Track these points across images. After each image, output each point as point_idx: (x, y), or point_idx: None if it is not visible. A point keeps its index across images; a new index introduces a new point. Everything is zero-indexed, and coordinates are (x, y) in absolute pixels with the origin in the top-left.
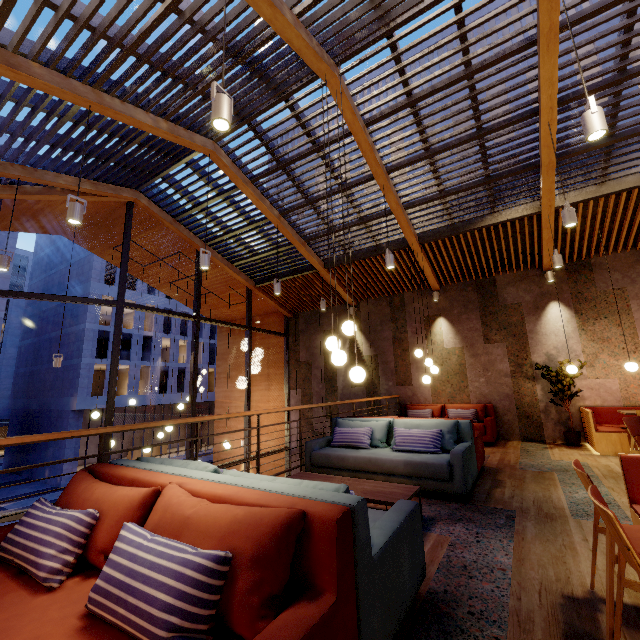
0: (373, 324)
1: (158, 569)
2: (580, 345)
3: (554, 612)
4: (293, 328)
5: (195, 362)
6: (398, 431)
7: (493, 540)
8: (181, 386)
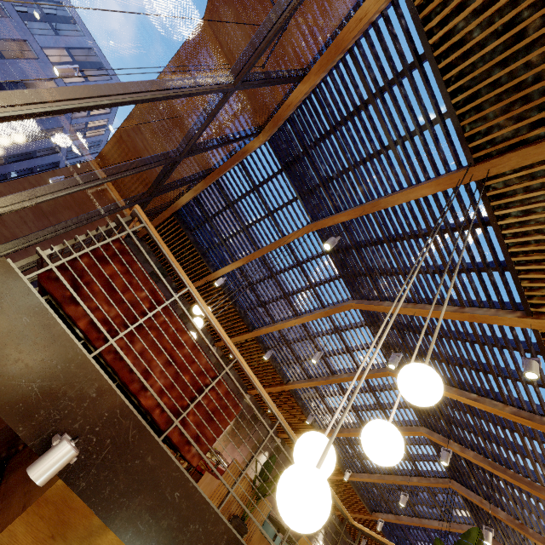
0: None
1: None
2: None
3: None
4: None
5: None
6: None
7: None
8: None
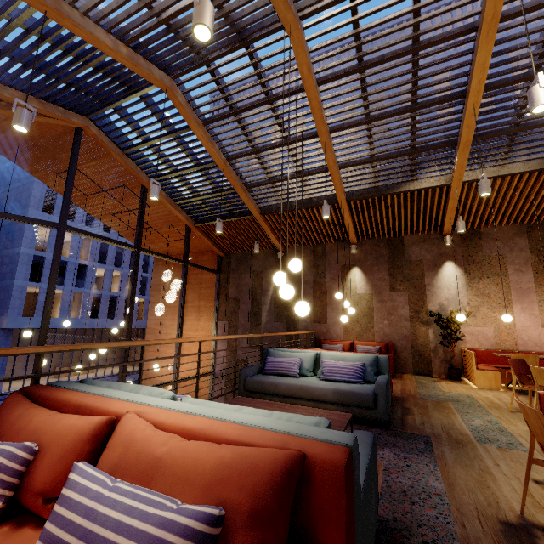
0: None
1: (127, 533)
2: (466, 298)
3: (499, 539)
4: (225, 267)
5: (133, 290)
6: (326, 362)
7: (421, 465)
8: (112, 313)
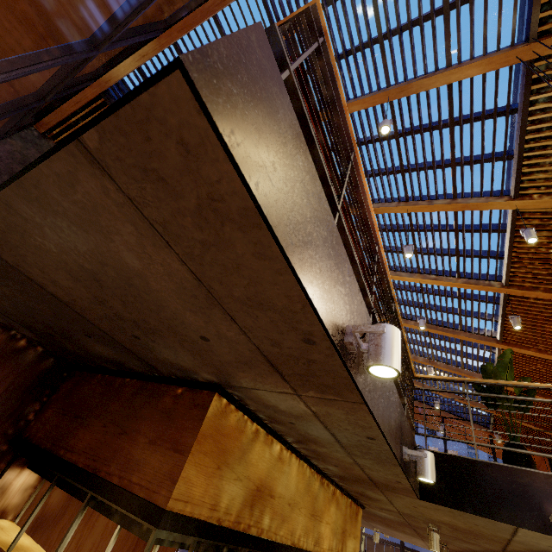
0: None
1: None
2: None
3: None
4: None
5: None
6: None
7: None
8: None
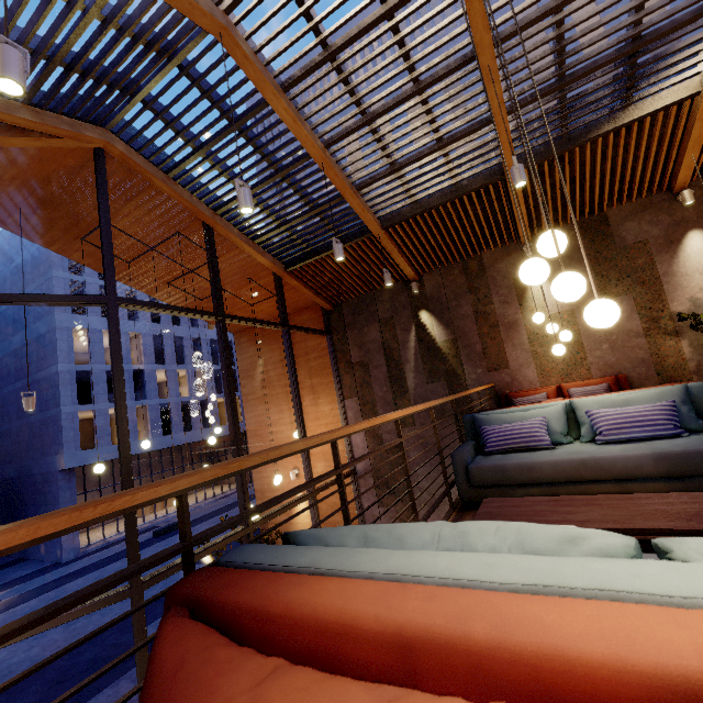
0: (445, 300)
1: None
2: None
3: None
4: (336, 323)
5: (229, 376)
6: (599, 414)
7: None
8: (187, 423)
